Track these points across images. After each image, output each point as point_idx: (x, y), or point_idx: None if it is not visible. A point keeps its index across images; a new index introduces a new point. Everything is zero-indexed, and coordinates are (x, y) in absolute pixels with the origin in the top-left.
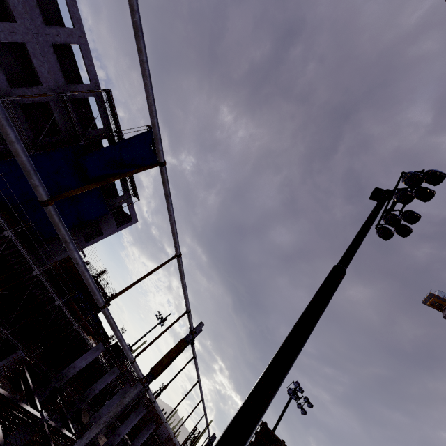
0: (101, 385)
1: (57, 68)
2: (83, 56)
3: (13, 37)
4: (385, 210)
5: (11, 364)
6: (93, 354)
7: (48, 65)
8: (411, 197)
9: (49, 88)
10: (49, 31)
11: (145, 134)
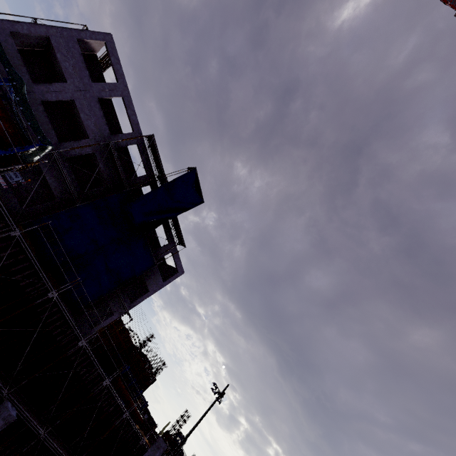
0: None
1: (102, 120)
2: (126, 107)
3: (63, 95)
4: None
5: None
6: None
7: (94, 118)
8: None
9: (94, 139)
10: (95, 88)
11: (187, 175)
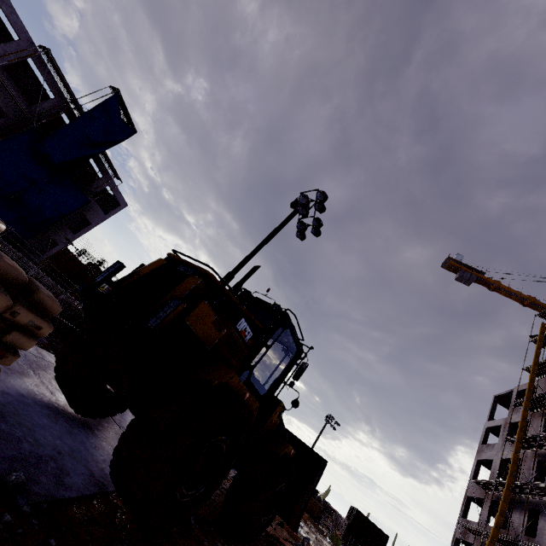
0: None
1: None
2: None
3: None
4: (298, 219)
5: None
6: None
7: None
8: (308, 211)
9: None
10: None
11: (109, 101)
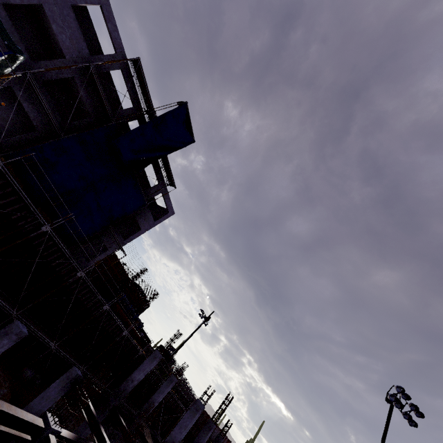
0: (160, 396)
1: (79, 35)
2: (106, 19)
3: None
4: None
5: (66, 384)
6: (150, 364)
7: (69, 31)
8: None
9: (72, 60)
10: None
11: (178, 110)
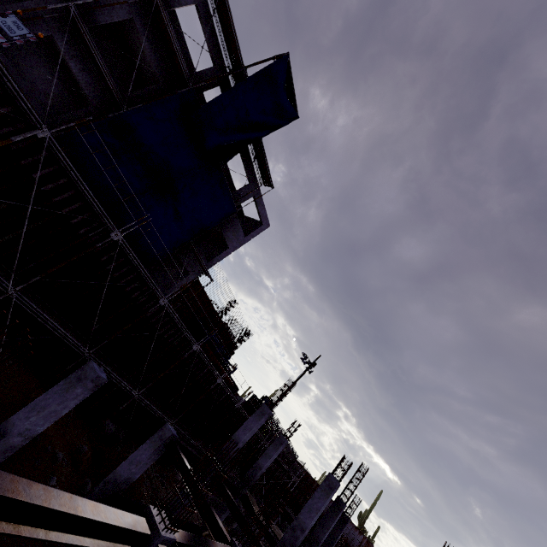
0: (267, 461)
1: None
2: None
3: None
4: None
5: (159, 446)
6: (257, 421)
7: None
8: None
9: None
10: None
11: (276, 65)
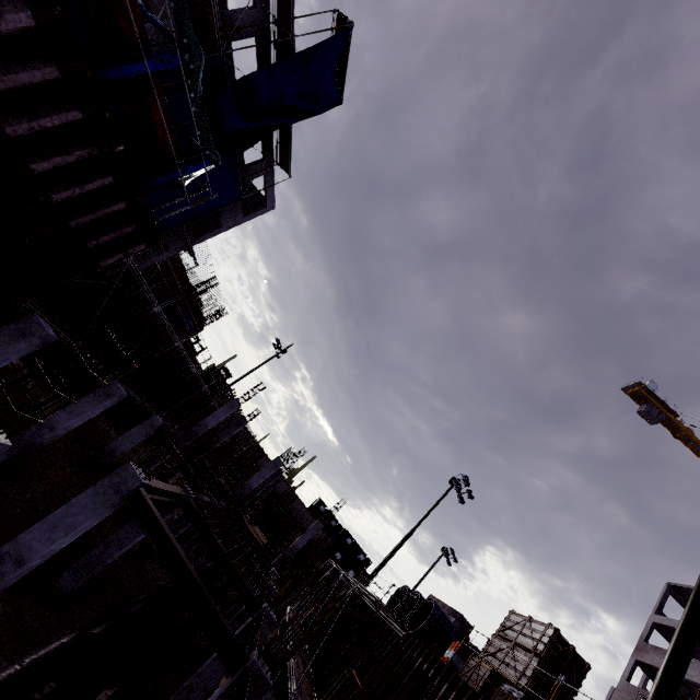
0: (226, 437)
1: None
2: None
3: None
4: None
5: (150, 431)
6: (227, 413)
7: None
8: None
9: None
10: None
11: (334, 40)
